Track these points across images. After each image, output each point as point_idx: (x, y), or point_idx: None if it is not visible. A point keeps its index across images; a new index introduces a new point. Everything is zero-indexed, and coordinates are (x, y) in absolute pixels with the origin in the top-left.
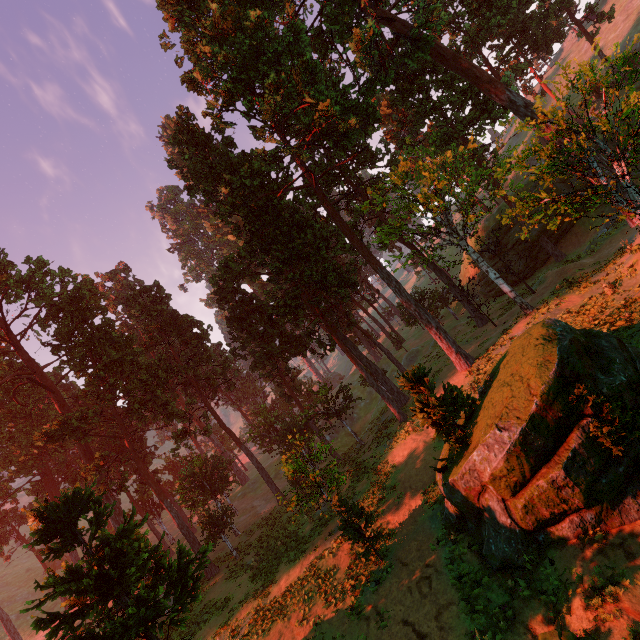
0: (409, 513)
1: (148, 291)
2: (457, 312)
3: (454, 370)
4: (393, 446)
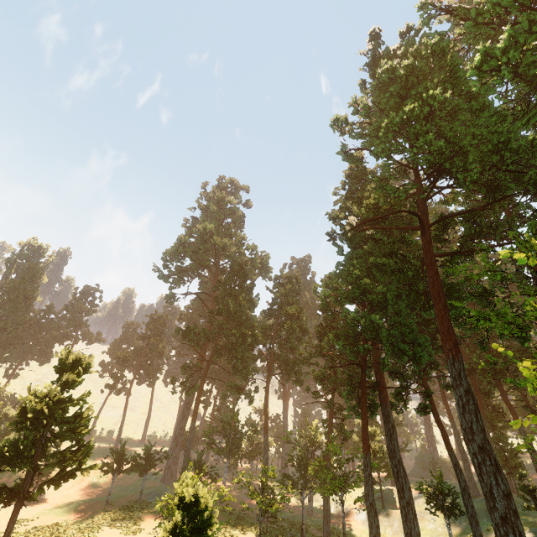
0: None
1: (289, 278)
2: None
3: None
4: None
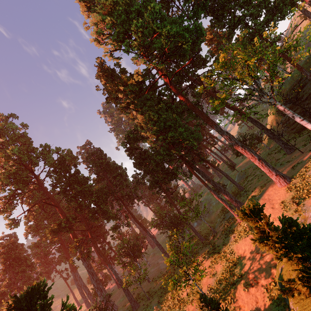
0: (256, 305)
1: (96, 153)
2: (268, 145)
3: (275, 186)
4: (236, 240)
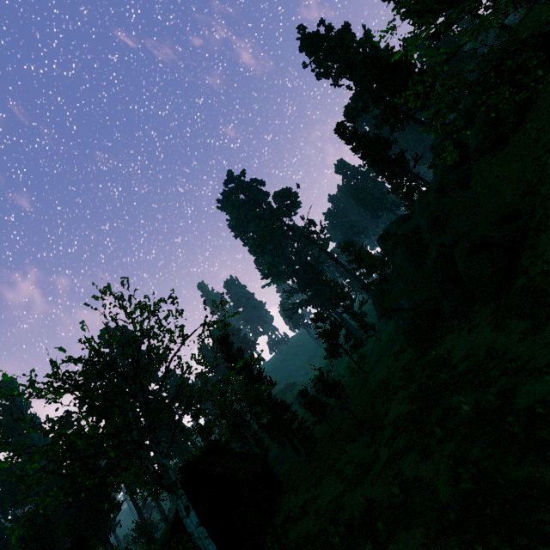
0: None
1: None
2: None
3: None
4: None
